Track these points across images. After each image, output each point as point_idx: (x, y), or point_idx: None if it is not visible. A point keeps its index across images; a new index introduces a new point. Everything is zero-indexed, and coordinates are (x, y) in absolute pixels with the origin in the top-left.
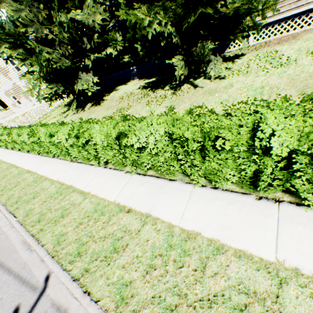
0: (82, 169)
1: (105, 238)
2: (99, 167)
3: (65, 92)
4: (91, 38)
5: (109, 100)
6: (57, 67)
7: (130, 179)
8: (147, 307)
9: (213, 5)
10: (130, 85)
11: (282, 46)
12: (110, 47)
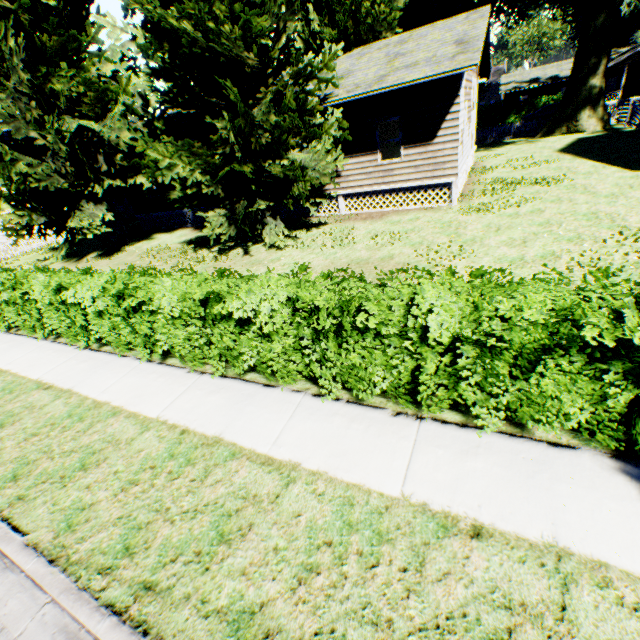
0: (18, 343)
1: None
2: (45, 340)
3: (53, 226)
4: (112, 158)
5: (129, 253)
6: (41, 187)
7: (77, 355)
8: (4, 466)
9: (259, 162)
10: (175, 235)
11: (364, 223)
12: (143, 175)
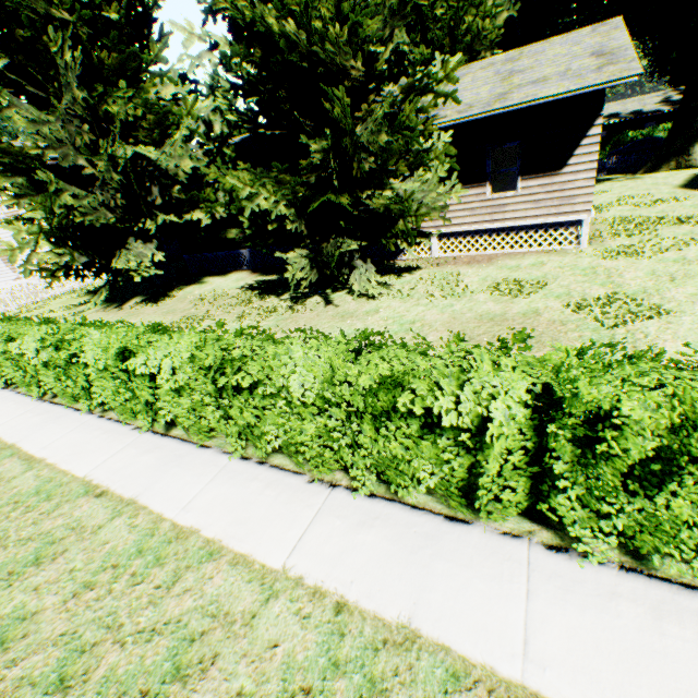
0: (54, 416)
1: (30, 541)
2: (90, 414)
3: (92, 267)
4: (168, 190)
5: (179, 299)
6: (86, 221)
7: (136, 440)
8: (42, 651)
9: (355, 193)
10: (230, 279)
11: (470, 268)
12: (201, 210)
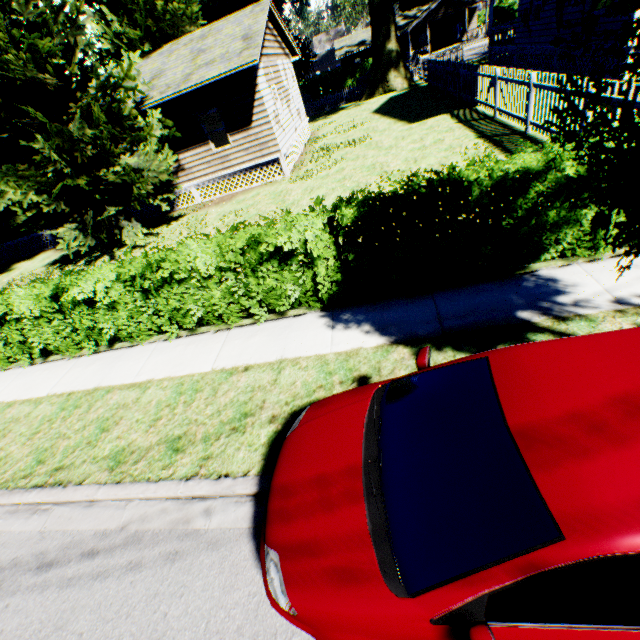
0: None
1: None
2: None
3: None
4: None
5: None
6: None
7: None
8: None
9: (93, 173)
10: (38, 260)
11: (217, 207)
12: None
